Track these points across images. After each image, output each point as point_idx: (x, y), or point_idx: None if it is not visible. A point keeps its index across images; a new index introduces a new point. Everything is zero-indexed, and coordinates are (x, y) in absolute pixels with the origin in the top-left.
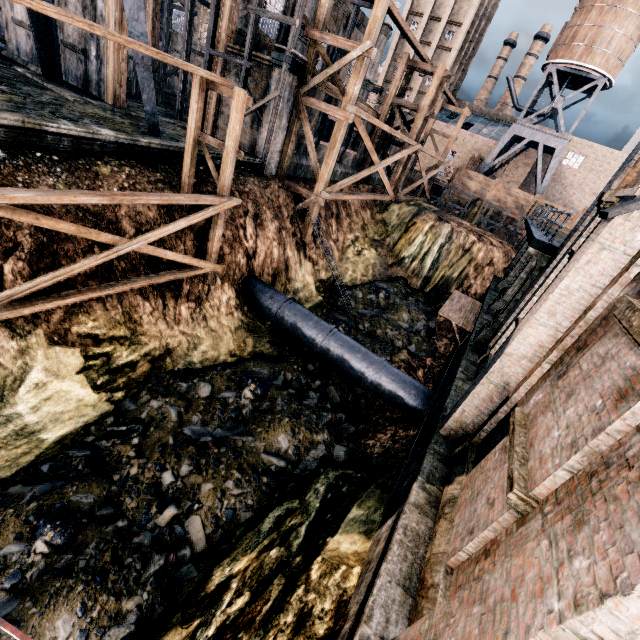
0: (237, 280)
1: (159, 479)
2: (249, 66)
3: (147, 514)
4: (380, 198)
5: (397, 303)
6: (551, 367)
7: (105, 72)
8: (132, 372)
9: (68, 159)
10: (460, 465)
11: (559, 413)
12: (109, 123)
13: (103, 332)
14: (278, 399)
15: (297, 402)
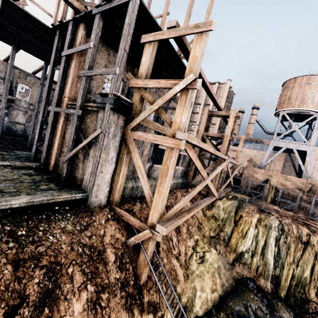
0: None
1: None
2: (79, 113)
3: None
4: (210, 201)
5: None
6: None
7: None
8: None
9: None
10: None
11: None
12: None
13: None
14: None
15: None
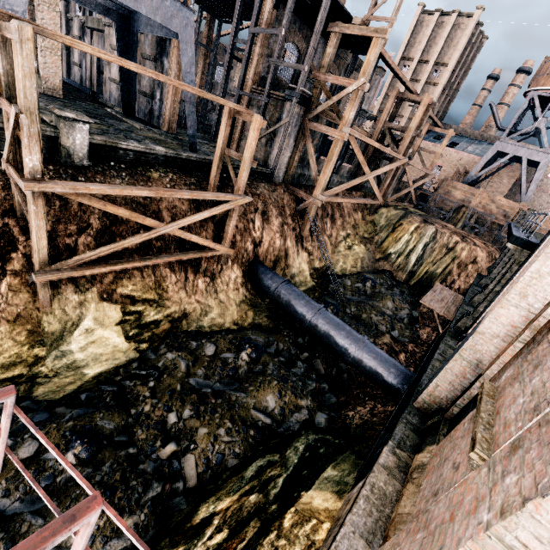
0: (244, 262)
1: (165, 418)
2: (267, 101)
3: (153, 446)
4: (370, 202)
5: (382, 292)
6: (523, 346)
7: (164, 109)
8: (156, 329)
9: (131, 167)
10: (431, 436)
11: (525, 382)
12: (162, 143)
13: (139, 294)
14: (270, 364)
15: (286, 369)
